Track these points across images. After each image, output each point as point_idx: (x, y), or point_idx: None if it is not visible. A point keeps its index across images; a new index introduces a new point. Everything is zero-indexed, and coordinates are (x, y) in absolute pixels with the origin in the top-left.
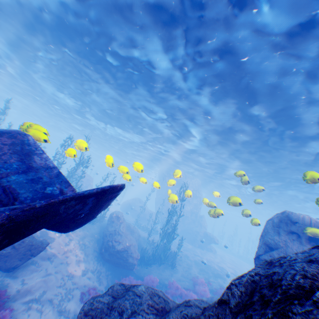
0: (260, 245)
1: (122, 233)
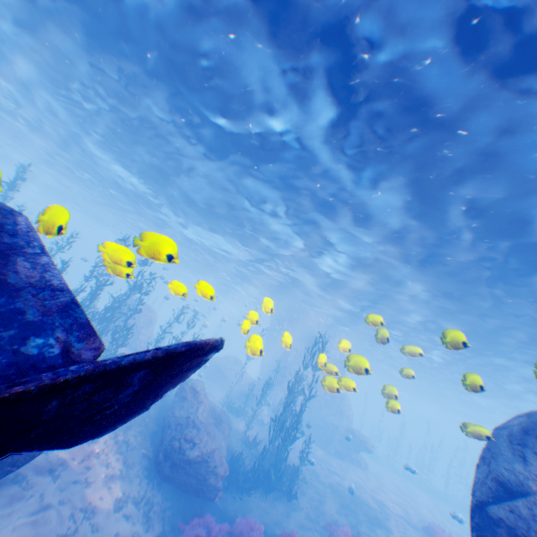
0: (486, 483)
1: (200, 423)
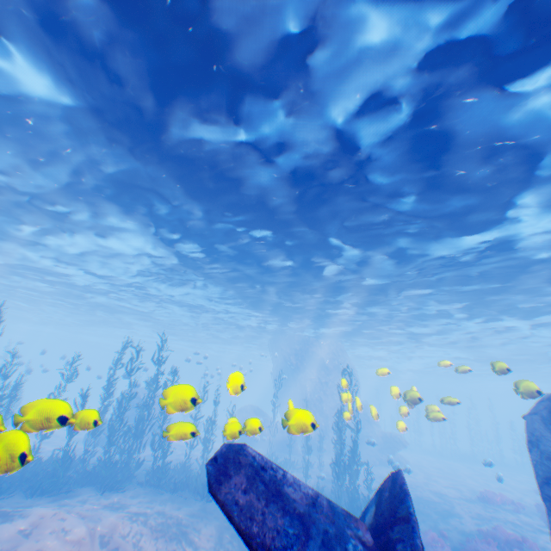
0: (541, 462)
1: None
